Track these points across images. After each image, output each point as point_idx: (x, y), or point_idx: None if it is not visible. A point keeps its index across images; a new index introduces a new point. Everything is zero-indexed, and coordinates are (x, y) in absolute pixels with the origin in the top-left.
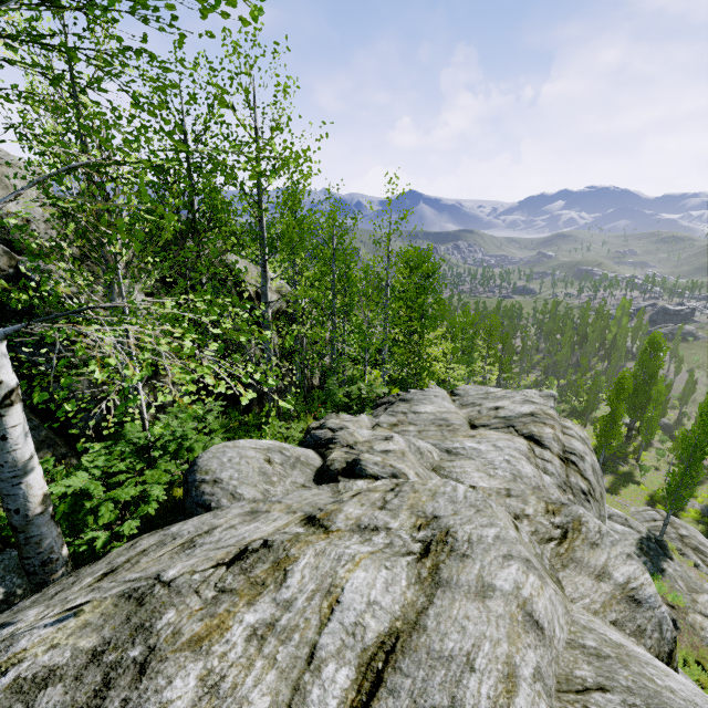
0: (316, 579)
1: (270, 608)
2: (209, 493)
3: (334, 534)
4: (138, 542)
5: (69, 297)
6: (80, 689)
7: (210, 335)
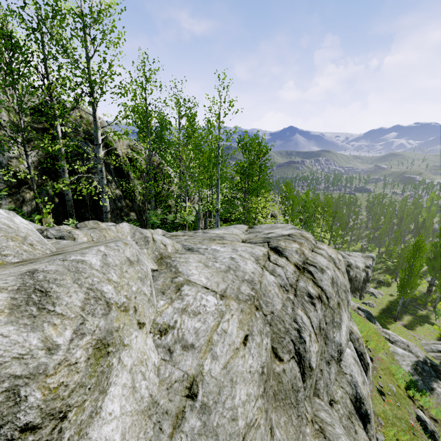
0: None
1: None
2: None
3: None
4: None
5: None
6: None
7: (55, 165)
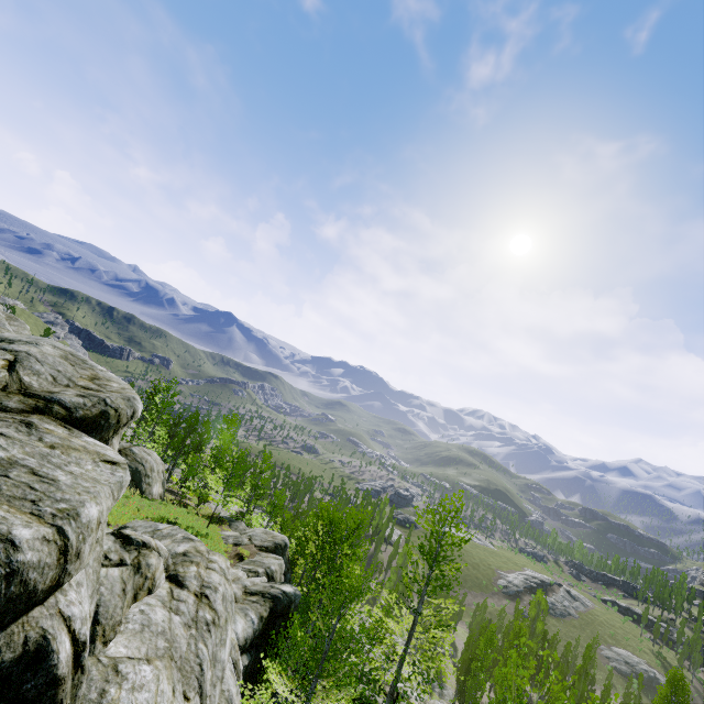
0: None
1: None
2: None
3: None
4: None
5: None
6: None
7: None
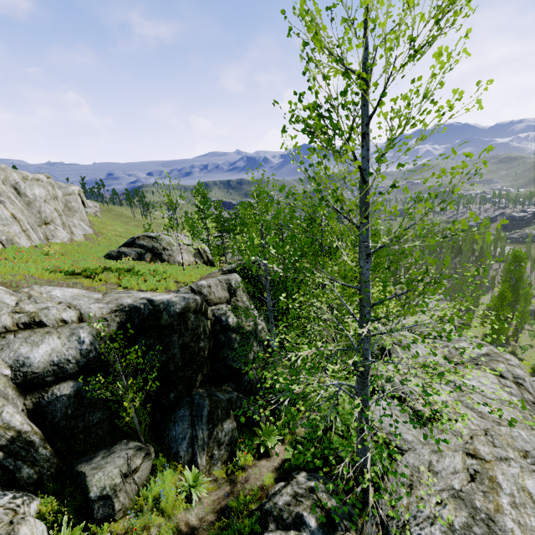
0: (513, 484)
1: (507, 497)
2: (393, 440)
3: (492, 463)
4: (398, 470)
5: (236, 325)
6: (482, 527)
7: None
